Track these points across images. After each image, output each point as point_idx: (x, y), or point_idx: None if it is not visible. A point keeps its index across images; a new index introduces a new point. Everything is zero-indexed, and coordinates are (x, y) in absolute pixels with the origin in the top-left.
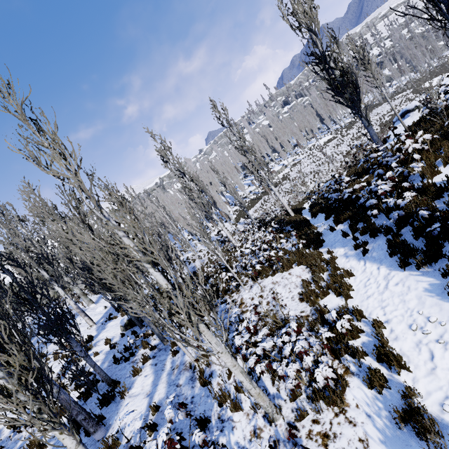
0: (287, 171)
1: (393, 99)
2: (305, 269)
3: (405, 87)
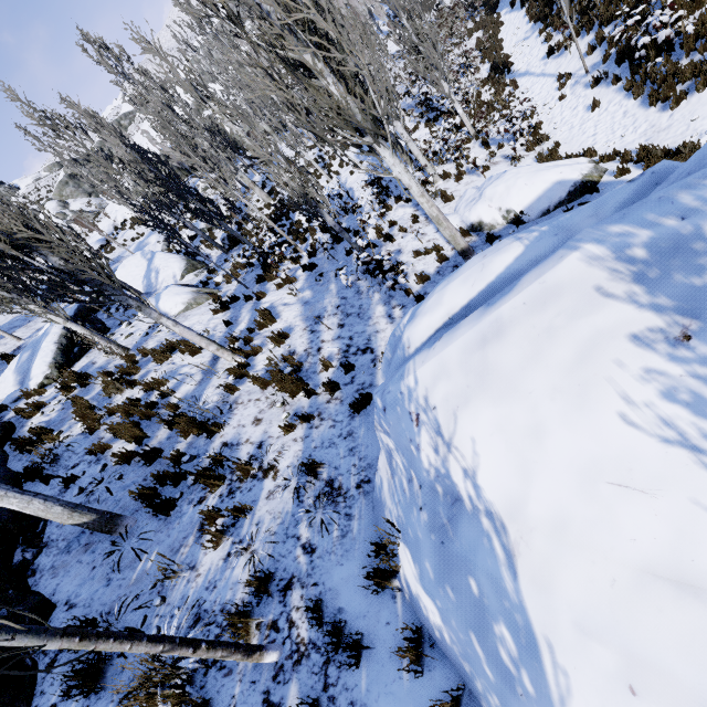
0: None
1: None
2: (481, 33)
3: None
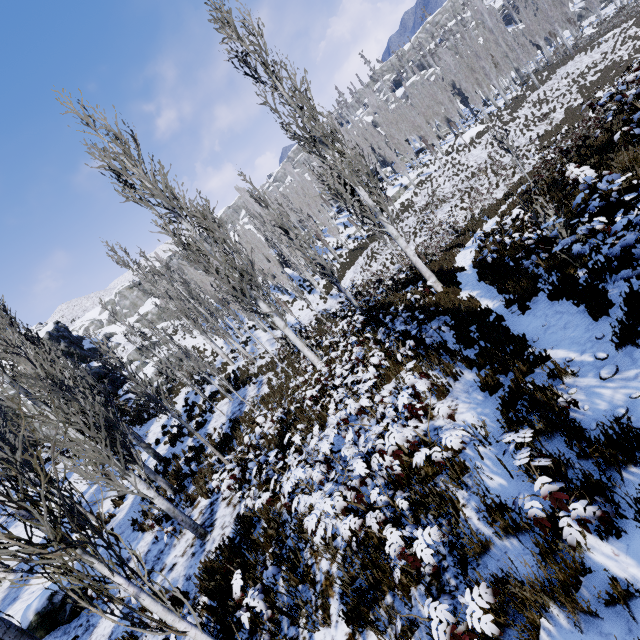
0: (408, 196)
1: (597, 43)
2: None
3: (617, 19)
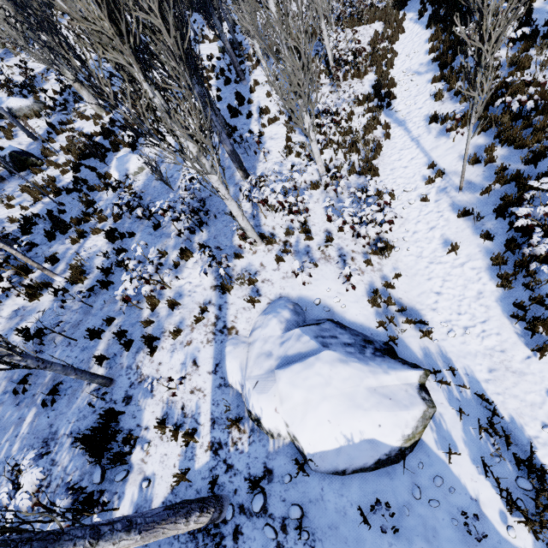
0: None
1: None
2: (381, 25)
3: None
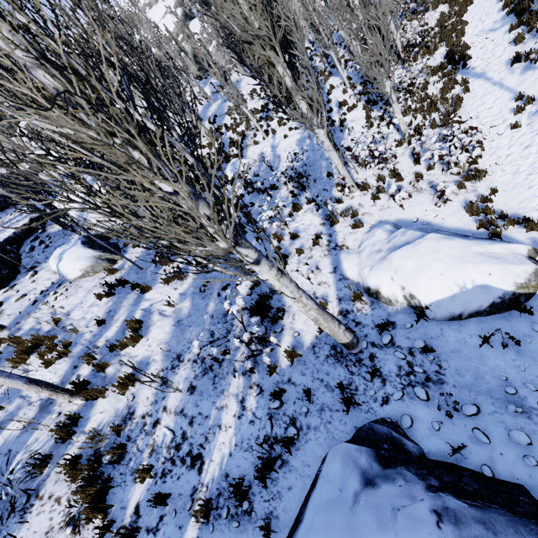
0: None
1: None
2: (447, 6)
3: None
